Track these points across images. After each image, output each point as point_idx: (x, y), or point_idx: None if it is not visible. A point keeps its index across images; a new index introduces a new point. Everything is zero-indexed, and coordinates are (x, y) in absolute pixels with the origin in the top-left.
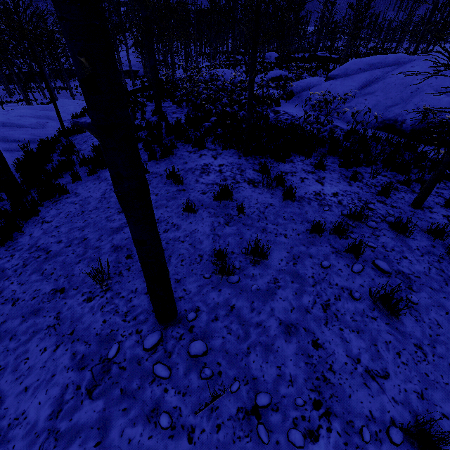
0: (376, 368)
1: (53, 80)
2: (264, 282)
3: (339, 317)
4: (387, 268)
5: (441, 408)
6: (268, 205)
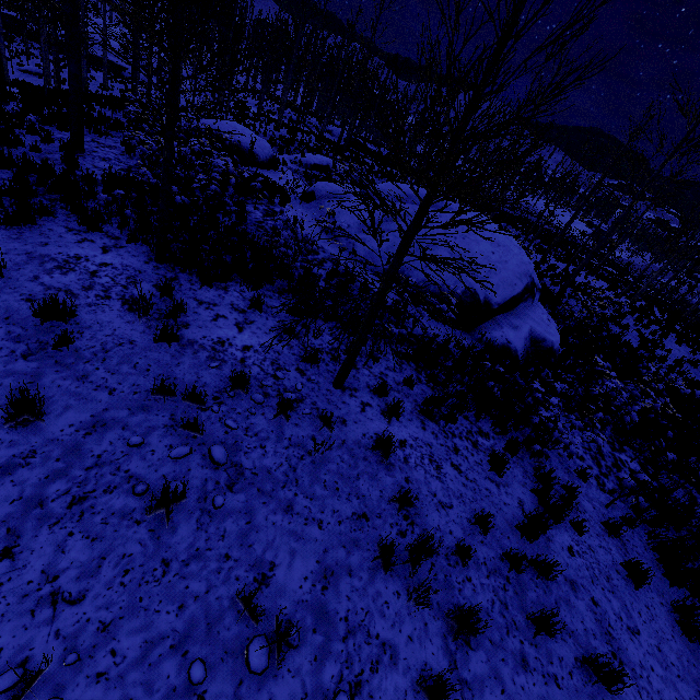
0: (73, 590)
1: None
2: (7, 454)
3: (85, 516)
4: (218, 458)
5: (119, 642)
6: (126, 342)
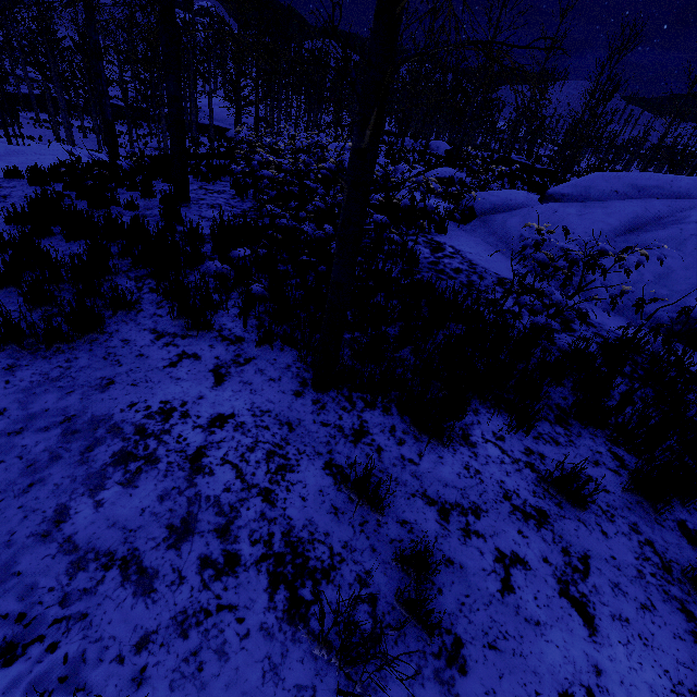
0: None
1: (79, 115)
2: None
3: None
4: None
5: None
6: None
